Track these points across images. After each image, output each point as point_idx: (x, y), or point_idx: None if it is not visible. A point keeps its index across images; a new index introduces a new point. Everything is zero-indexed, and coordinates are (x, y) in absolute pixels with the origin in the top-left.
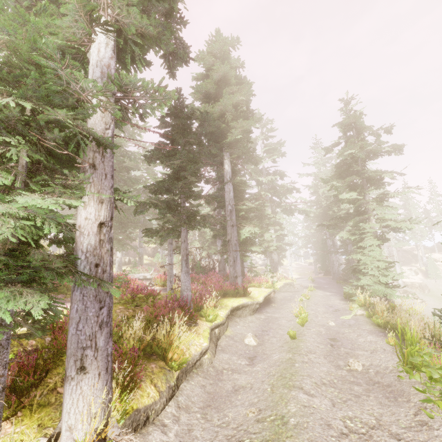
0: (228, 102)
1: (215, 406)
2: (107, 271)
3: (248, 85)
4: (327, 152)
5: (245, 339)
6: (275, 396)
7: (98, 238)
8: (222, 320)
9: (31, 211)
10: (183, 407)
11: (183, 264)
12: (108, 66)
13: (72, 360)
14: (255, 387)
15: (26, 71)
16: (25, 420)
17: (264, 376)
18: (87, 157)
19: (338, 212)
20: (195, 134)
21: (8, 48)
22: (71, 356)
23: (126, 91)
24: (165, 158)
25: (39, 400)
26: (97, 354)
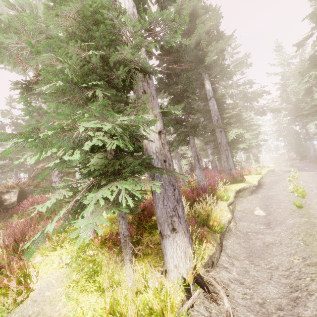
0: (201, 31)
1: (256, 256)
2: (171, 165)
3: (215, 10)
4: (299, 48)
5: (254, 211)
6: (312, 248)
7: (160, 142)
8: (232, 199)
9: (133, 122)
10: (232, 256)
11: (196, 163)
12: (133, 14)
13: (165, 224)
14: (285, 242)
15: (90, 32)
16: (141, 263)
17: (288, 235)
18: (139, 86)
19: (311, 102)
20: (187, 61)
21: (80, 15)
22: (164, 222)
23: (150, 29)
24: (167, 87)
25: (142, 251)
26: (180, 220)
